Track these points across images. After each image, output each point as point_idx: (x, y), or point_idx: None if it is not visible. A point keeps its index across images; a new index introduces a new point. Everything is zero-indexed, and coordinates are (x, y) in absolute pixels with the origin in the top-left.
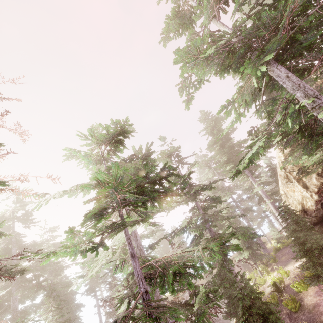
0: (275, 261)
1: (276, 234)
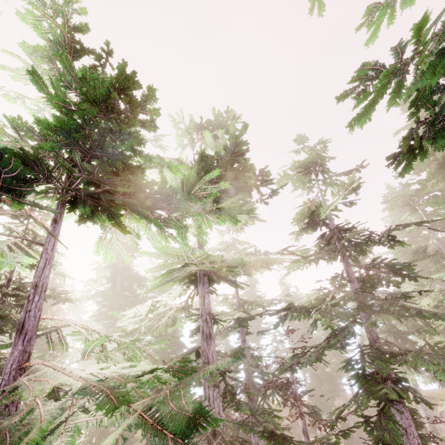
0: None
1: None
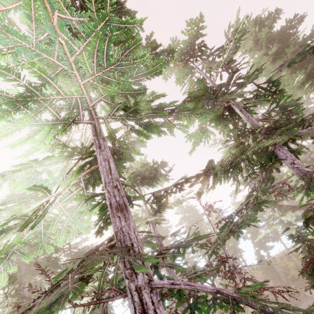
0: None
1: None
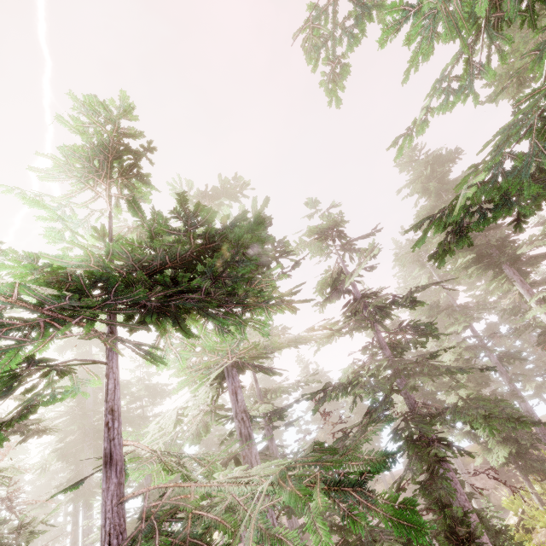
0: None
1: None
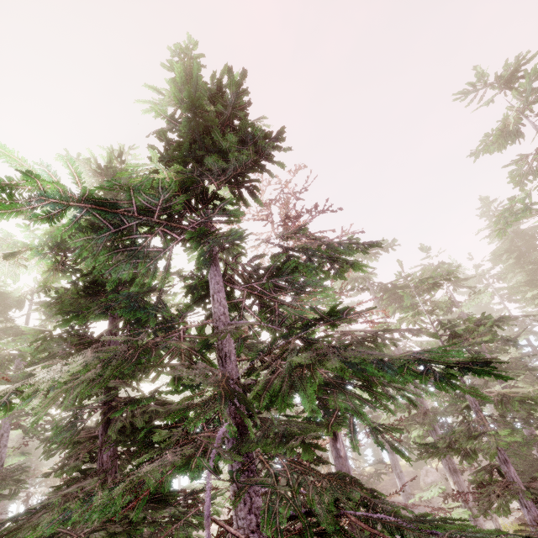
0: None
1: None
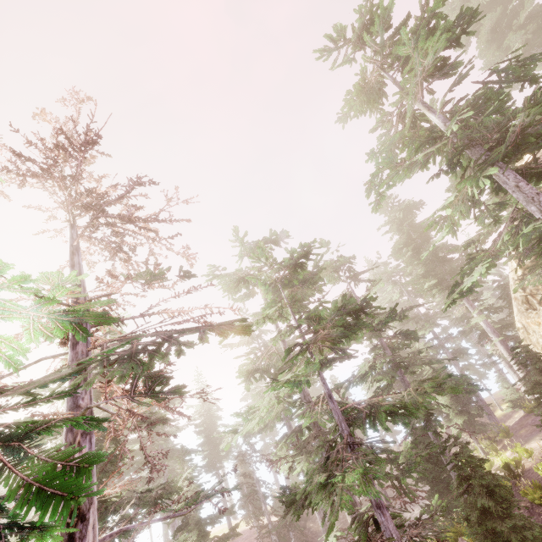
0: (509, 435)
1: (511, 393)
